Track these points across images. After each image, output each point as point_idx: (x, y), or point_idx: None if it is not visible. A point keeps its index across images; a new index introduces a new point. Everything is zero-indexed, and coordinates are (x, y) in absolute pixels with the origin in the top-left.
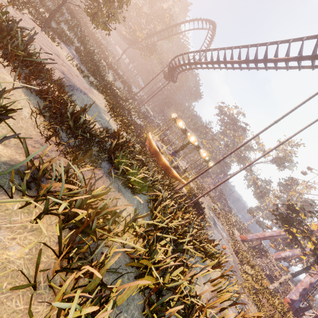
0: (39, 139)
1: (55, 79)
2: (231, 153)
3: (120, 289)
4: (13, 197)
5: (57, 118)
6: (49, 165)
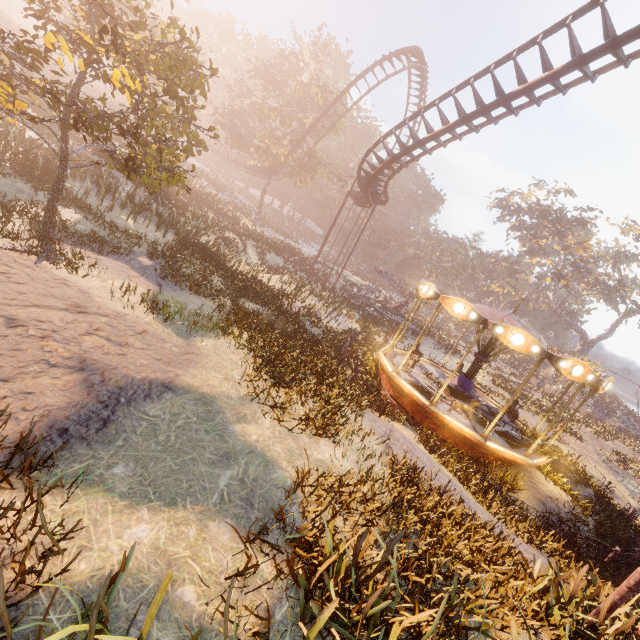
0: None
1: (23, 432)
2: None
3: None
4: None
5: None
6: None
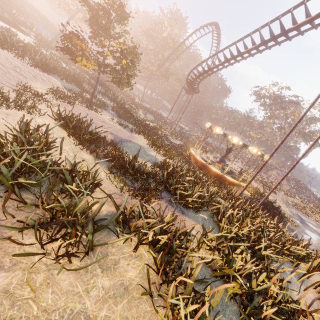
0: (116, 191)
1: (109, 141)
2: (282, 142)
3: (211, 293)
4: (118, 237)
5: (122, 171)
6: (132, 209)
